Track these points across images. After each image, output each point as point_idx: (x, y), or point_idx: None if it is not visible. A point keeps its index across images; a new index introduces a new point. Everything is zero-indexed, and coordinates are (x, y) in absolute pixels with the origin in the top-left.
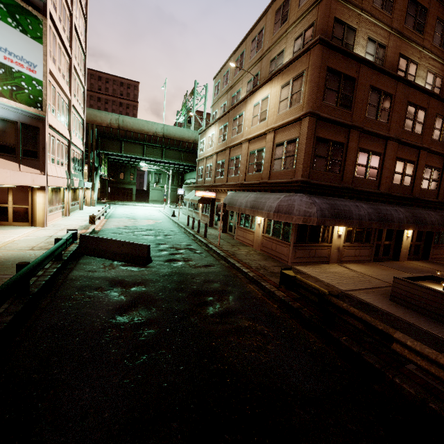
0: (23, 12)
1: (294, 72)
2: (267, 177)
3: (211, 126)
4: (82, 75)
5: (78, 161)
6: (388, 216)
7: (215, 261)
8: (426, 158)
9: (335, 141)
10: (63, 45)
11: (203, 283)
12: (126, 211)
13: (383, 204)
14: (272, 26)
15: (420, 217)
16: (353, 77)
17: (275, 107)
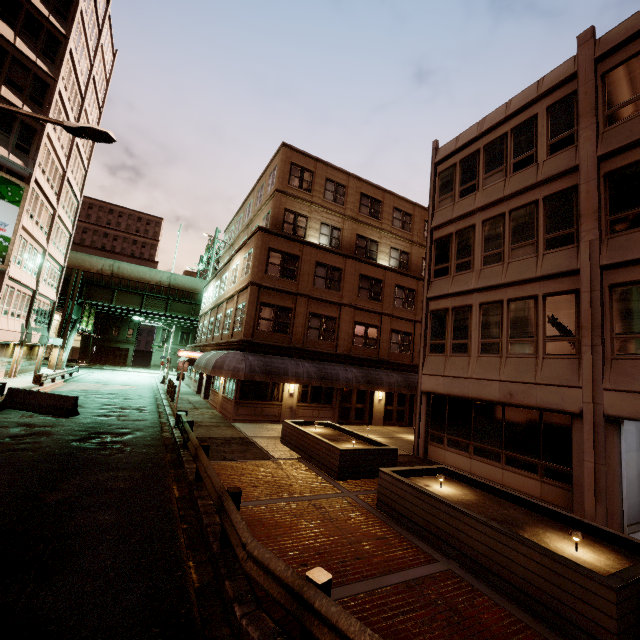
0: (5, 182)
1: (249, 247)
2: (230, 336)
3: (212, 281)
4: (70, 222)
5: (45, 312)
6: (333, 375)
7: (153, 418)
8: (390, 323)
9: (282, 306)
10: (48, 200)
11: (115, 429)
12: (103, 377)
13: (337, 364)
14: (256, 202)
15: (374, 378)
16: (297, 255)
17: (240, 273)
